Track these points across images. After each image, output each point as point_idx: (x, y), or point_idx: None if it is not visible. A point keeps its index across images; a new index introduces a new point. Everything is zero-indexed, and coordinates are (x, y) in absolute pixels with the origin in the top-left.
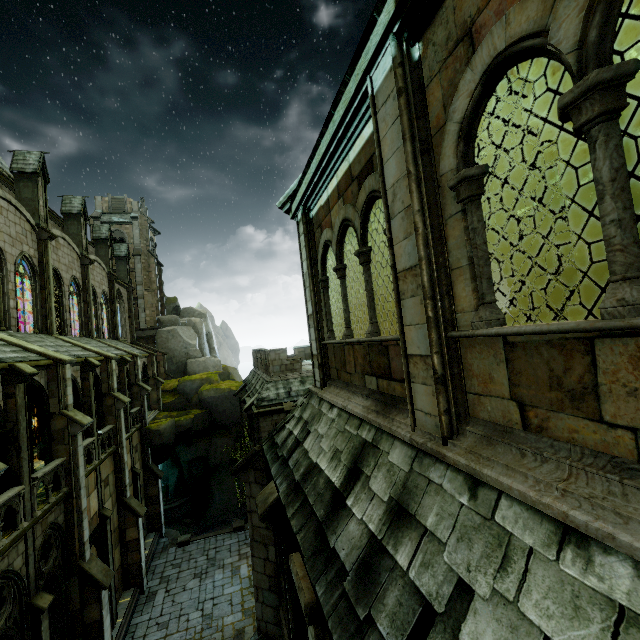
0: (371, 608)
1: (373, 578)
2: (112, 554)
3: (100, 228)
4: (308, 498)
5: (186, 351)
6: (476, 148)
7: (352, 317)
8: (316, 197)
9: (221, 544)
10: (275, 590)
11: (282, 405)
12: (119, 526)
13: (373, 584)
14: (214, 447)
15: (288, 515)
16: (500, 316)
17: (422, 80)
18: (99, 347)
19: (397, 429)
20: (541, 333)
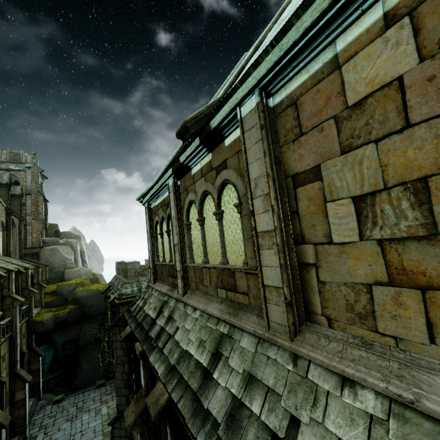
0: (158, 343)
1: (160, 336)
2: (5, 409)
3: (2, 176)
4: (143, 325)
5: (64, 263)
6: (190, 216)
7: (166, 253)
8: (153, 201)
9: (87, 397)
10: (127, 387)
11: (135, 297)
12: (10, 391)
13: (159, 337)
14: (84, 331)
15: (135, 333)
16: (194, 261)
17: (180, 191)
18: (0, 263)
19: (174, 295)
20: (196, 266)
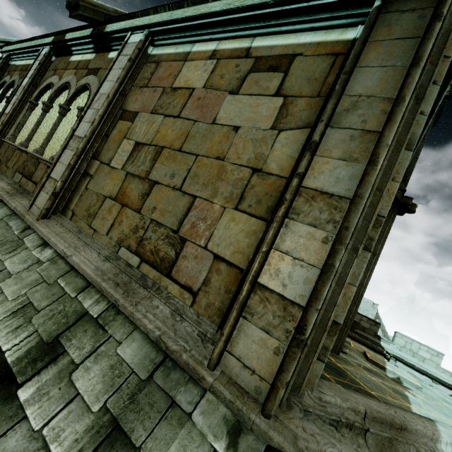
0: None
1: None
2: None
3: None
4: None
5: None
6: (42, 98)
7: None
8: (16, 58)
9: None
10: None
11: None
12: None
13: None
14: None
15: None
16: (15, 140)
17: (49, 68)
18: None
19: None
20: (11, 144)
